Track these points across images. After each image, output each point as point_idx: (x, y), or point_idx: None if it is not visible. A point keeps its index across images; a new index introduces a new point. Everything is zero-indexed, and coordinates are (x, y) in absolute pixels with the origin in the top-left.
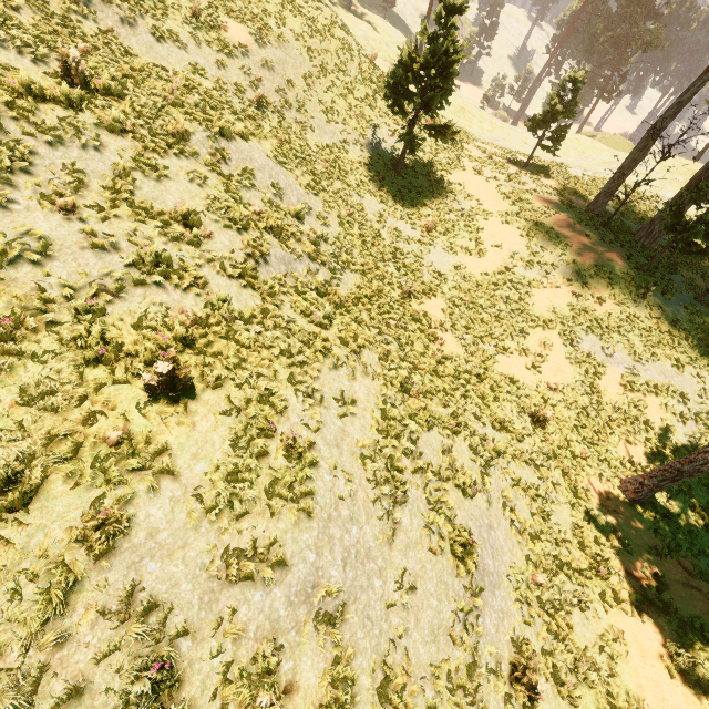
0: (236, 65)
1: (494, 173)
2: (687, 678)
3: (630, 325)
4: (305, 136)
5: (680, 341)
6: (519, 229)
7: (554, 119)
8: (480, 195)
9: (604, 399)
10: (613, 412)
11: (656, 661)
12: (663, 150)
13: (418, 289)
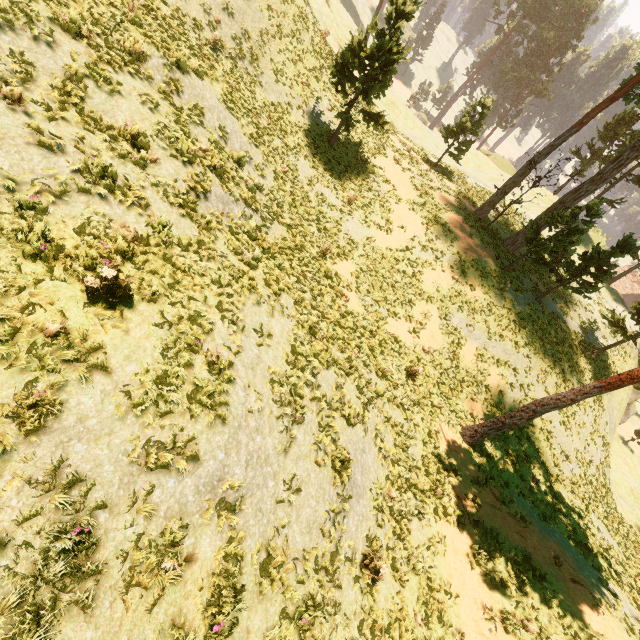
0: (197, 1)
1: (410, 166)
2: (482, 570)
3: (489, 310)
4: (253, 89)
5: (520, 329)
6: (421, 218)
7: (463, 133)
8: (396, 182)
9: (461, 364)
10: (465, 375)
11: (464, 558)
12: (535, 179)
13: (333, 251)
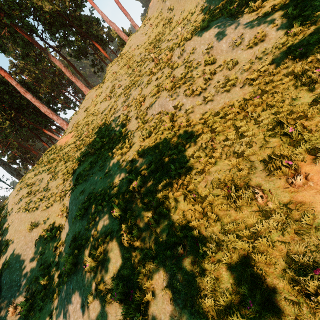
0: None
1: None
2: None
3: None
4: None
5: None
6: None
7: None
8: None
9: None
10: None
11: None
12: None
13: None
